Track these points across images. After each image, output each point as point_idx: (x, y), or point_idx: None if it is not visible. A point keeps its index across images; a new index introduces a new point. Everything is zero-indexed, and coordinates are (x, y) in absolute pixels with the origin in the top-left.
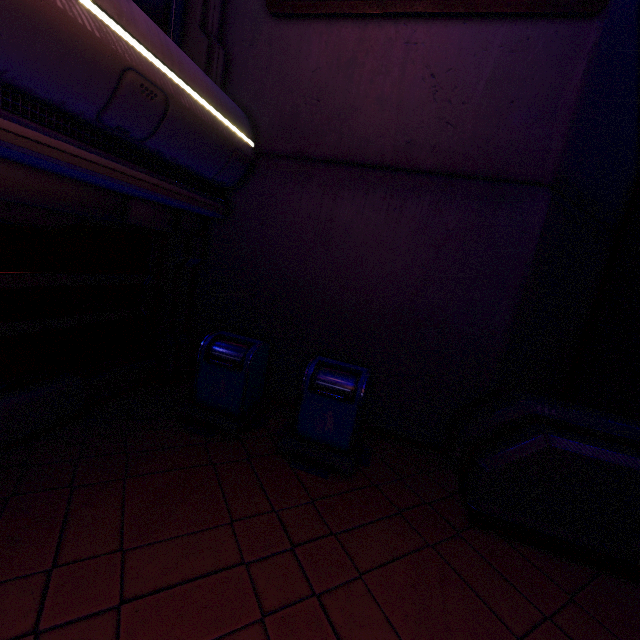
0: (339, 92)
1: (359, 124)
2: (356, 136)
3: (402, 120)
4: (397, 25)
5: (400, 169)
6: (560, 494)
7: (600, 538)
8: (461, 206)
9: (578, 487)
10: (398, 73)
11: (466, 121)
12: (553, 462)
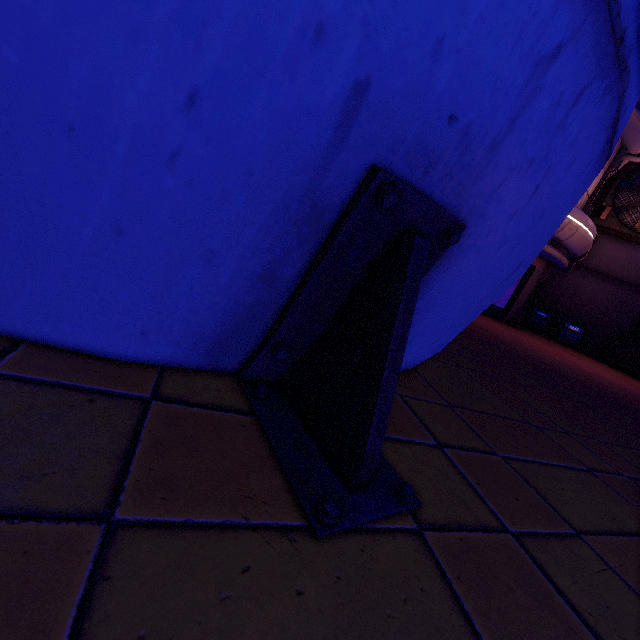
0: (595, 251)
1: (599, 261)
2: (596, 264)
3: (613, 264)
4: (620, 239)
5: (607, 276)
6: (632, 360)
7: (639, 370)
8: (624, 291)
9: (637, 359)
10: (616, 251)
11: (633, 270)
12: (633, 353)
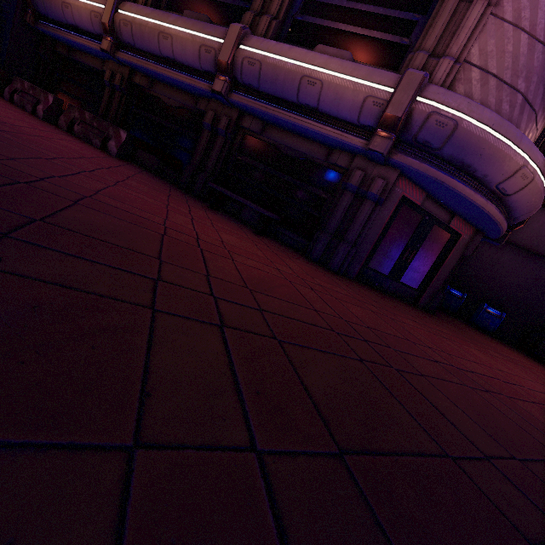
0: None
1: (521, 234)
2: (518, 237)
3: (537, 238)
4: None
5: (530, 252)
6: None
7: None
8: None
9: None
10: (541, 223)
11: None
12: None
